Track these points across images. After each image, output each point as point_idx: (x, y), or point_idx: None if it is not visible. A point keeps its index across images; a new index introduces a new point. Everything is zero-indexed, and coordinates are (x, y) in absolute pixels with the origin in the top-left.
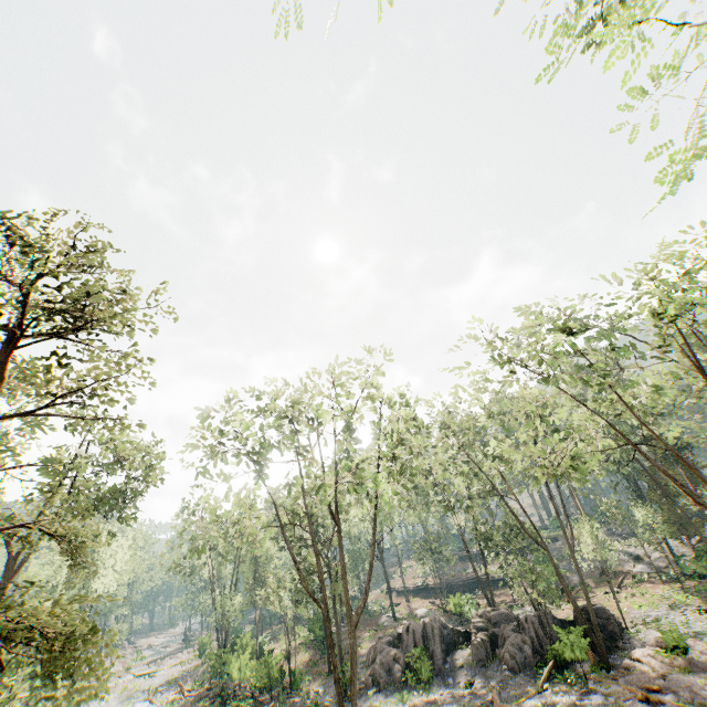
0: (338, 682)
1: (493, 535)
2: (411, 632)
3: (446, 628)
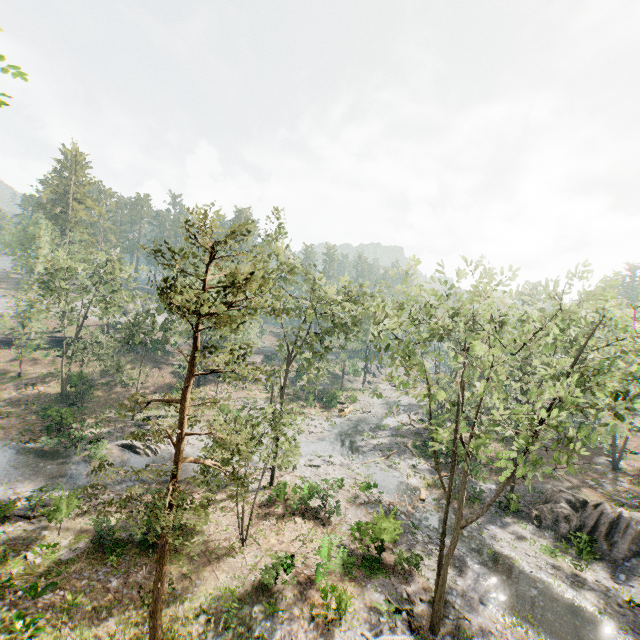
0: (442, 543)
1: None
2: (597, 511)
3: None
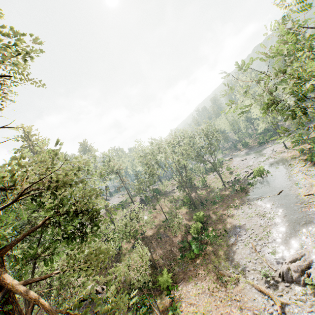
0: None
1: None
2: None
3: None
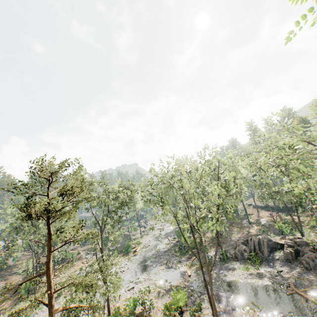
0: (206, 286)
1: (303, 199)
2: (252, 241)
3: (271, 241)
